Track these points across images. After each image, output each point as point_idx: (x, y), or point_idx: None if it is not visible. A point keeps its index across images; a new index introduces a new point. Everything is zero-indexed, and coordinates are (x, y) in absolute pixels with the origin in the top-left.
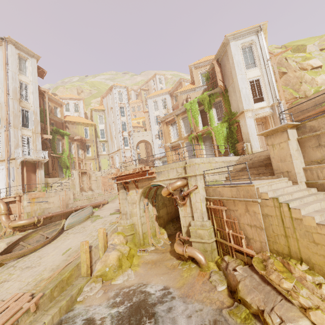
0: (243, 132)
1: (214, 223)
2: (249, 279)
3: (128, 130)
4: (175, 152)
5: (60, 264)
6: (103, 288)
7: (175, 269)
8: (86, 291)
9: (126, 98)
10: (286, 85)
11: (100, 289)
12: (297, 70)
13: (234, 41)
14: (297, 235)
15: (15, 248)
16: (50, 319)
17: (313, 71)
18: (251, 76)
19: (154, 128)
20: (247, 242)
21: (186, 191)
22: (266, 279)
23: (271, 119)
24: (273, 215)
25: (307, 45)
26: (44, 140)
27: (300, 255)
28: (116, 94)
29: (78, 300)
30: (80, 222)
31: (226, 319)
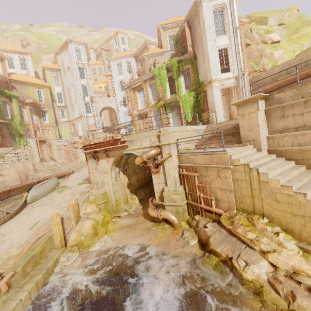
0: (209, 102)
1: (186, 188)
2: (218, 233)
3: (90, 95)
4: (142, 120)
5: (29, 239)
6: (80, 256)
7: (150, 230)
8: (63, 261)
9: (86, 58)
10: (249, 57)
11: (78, 257)
12: (260, 43)
13: (206, 1)
14: (263, 195)
15: None
16: (27, 294)
17: (272, 46)
18: (220, 44)
19: (118, 94)
20: (216, 203)
21: (159, 159)
22: (233, 232)
23: (235, 90)
24: (243, 179)
25: (269, 18)
26: None
27: (262, 211)
28: (72, 51)
29: (56, 271)
30: (45, 194)
31: (200, 267)
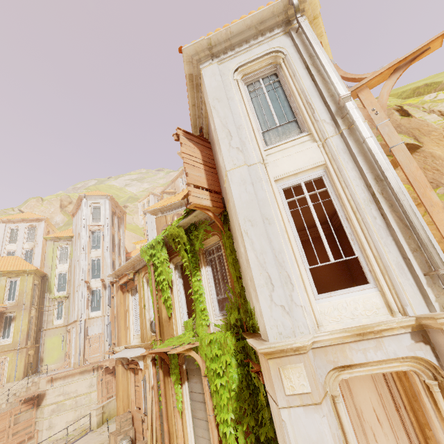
0: None
1: None
2: None
3: (102, 275)
4: (134, 377)
5: None
6: None
7: None
8: None
9: (106, 215)
10: (429, 182)
11: None
12: None
13: (214, 62)
14: None
15: None
16: None
17: None
18: (287, 168)
19: None
20: None
21: None
22: None
23: (443, 409)
24: None
25: None
26: None
27: None
28: (86, 210)
29: None
30: None
31: None
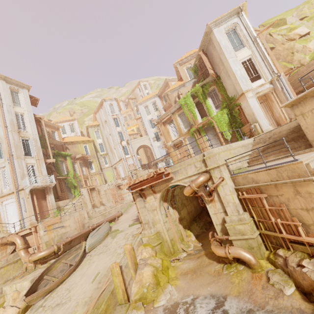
0: (247, 113)
1: (253, 215)
2: None
3: (125, 138)
4: (178, 150)
5: (93, 294)
6: None
7: (221, 275)
8: None
9: (118, 109)
10: (277, 59)
11: None
12: (285, 42)
13: (216, 28)
14: None
15: (40, 284)
16: None
17: (302, 40)
18: (242, 57)
19: (150, 131)
20: (305, 230)
21: (210, 185)
22: None
23: (274, 94)
24: None
25: (287, 18)
26: (48, 165)
27: None
28: (107, 107)
29: None
30: (100, 241)
31: None
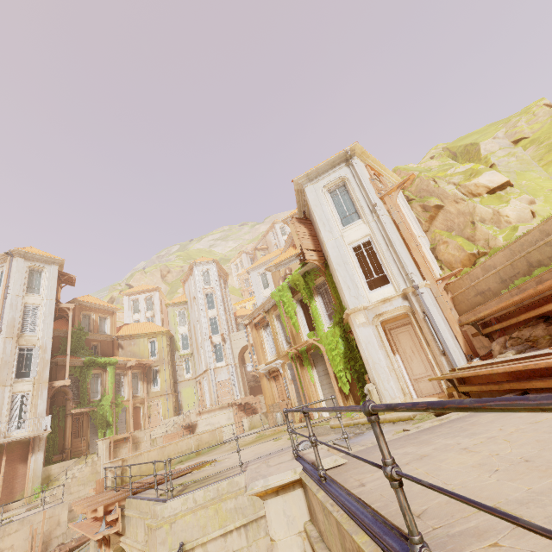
0: (361, 355)
1: None
2: None
3: (220, 331)
4: (275, 383)
5: None
6: None
7: None
8: None
9: (215, 278)
10: (449, 228)
11: None
12: (460, 200)
13: (311, 184)
14: None
15: None
16: None
17: (492, 196)
18: (353, 238)
19: None
20: None
21: None
22: None
23: (413, 321)
24: None
25: (481, 143)
26: (62, 388)
27: None
28: (198, 276)
29: None
30: None
31: None
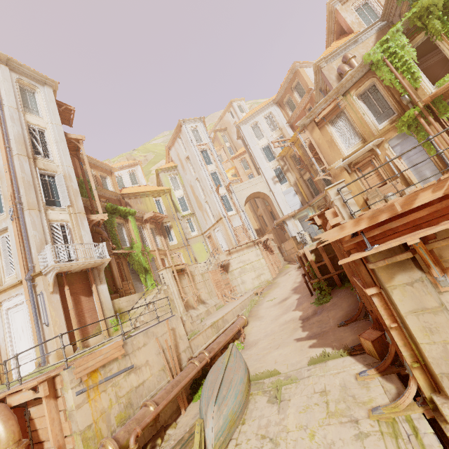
0: None
1: None
2: None
3: (224, 183)
4: (362, 174)
5: None
6: None
7: None
8: None
9: (207, 135)
10: None
11: None
12: None
13: None
14: None
15: None
16: None
17: None
18: None
19: (265, 167)
20: None
21: None
22: None
23: None
24: None
25: None
26: (96, 228)
27: None
28: (189, 133)
29: None
30: (240, 412)
31: None
